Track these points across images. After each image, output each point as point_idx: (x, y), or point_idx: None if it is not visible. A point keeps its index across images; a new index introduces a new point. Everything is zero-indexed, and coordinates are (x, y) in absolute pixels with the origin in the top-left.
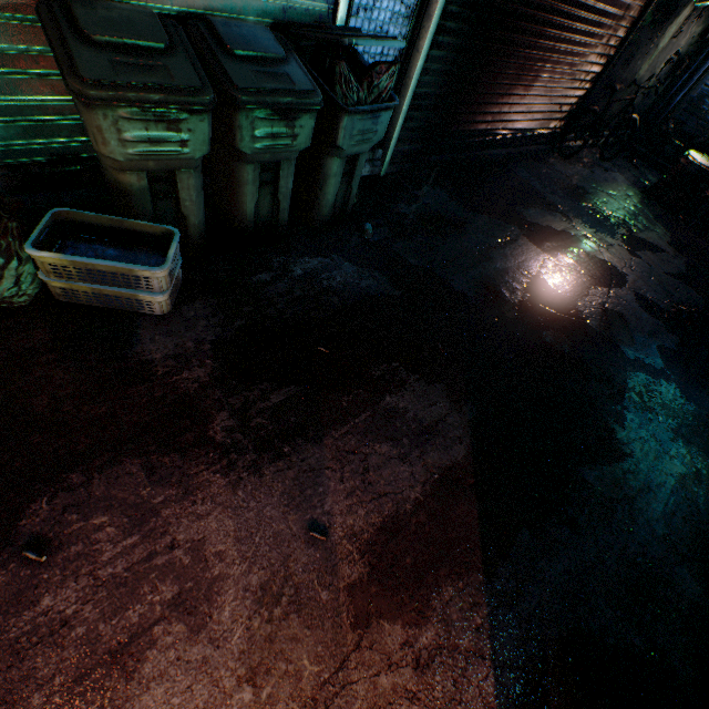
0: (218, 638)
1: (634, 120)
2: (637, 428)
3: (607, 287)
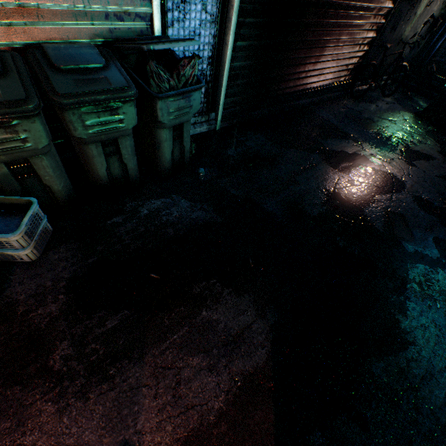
0: None
1: (404, 66)
2: (418, 315)
3: (390, 193)
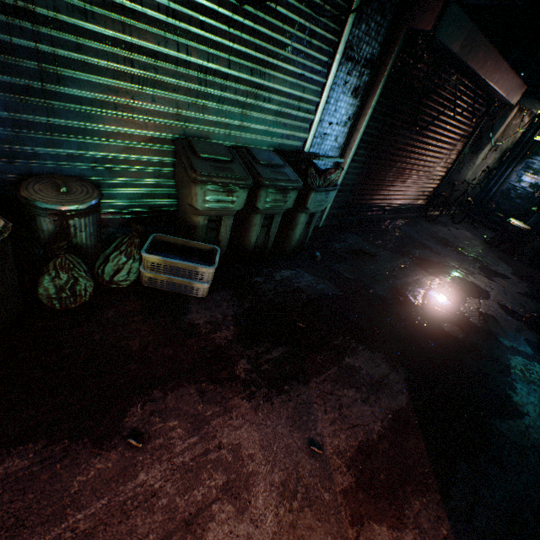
0: (256, 519)
1: (469, 201)
2: (526, 394)
3: (478, 298)
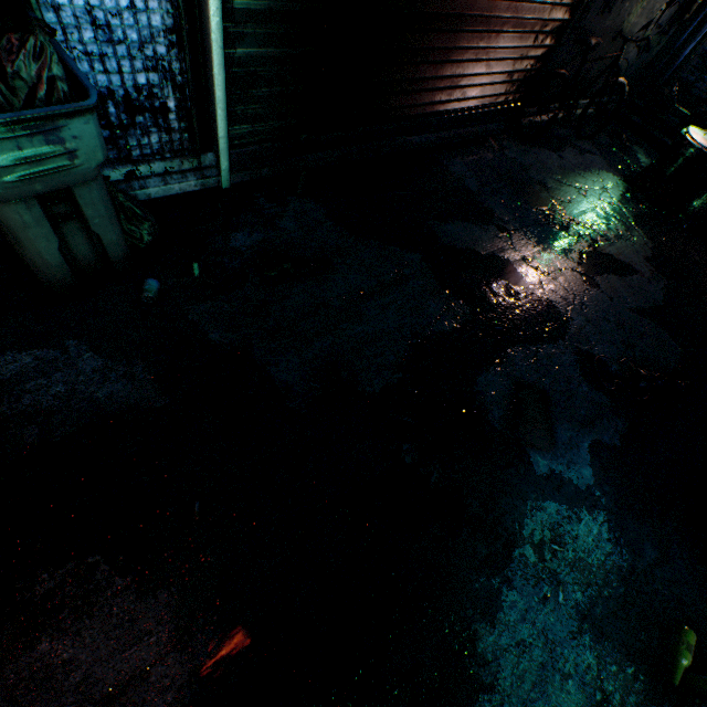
0: None
1: (621, 84)
2: (518, 621)
3: (536, 344)
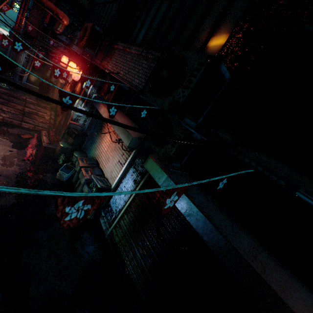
0: None
1: None
2: None
3: None
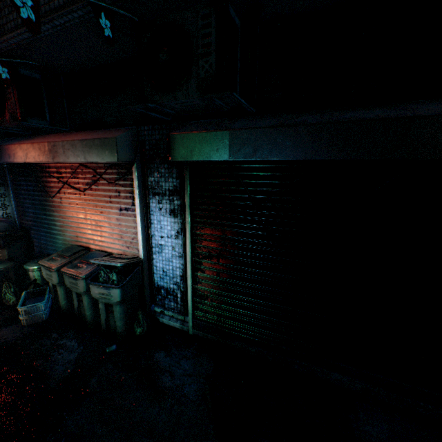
0: None
1: None
2: None
3: None
